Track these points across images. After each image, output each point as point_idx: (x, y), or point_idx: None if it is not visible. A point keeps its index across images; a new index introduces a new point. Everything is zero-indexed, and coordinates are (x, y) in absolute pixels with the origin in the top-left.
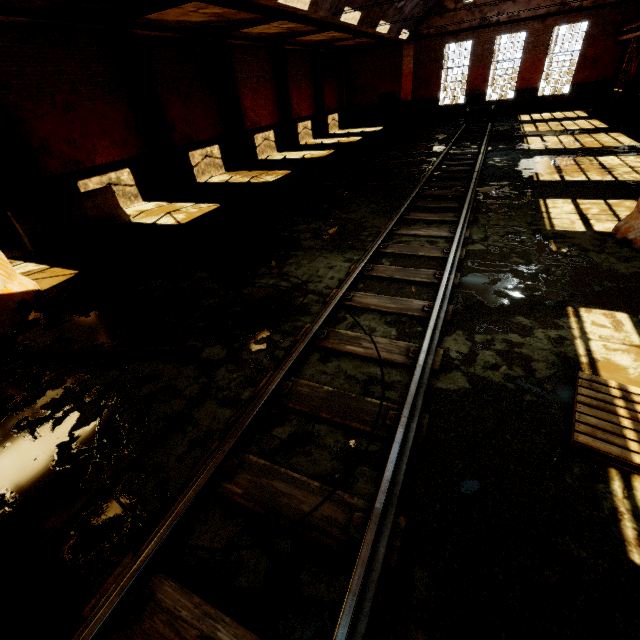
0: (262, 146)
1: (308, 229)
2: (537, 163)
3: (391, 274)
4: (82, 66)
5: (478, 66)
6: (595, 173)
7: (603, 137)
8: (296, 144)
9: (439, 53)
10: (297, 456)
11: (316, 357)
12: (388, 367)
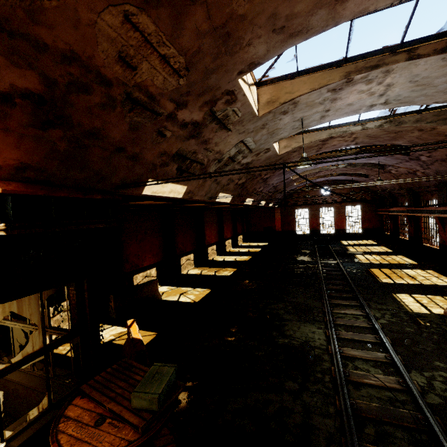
0: (210, 253)
1: (279, 307)
2: (373, 271)
3: (352, 337)
4: (151, 223)
5: (313, 218)
6: (408, 279)
7: (395, 257)
8: (224, 251)
9: (293, 212)
10: (389, 444)
11: (351, 387)
12: (394, 391)
